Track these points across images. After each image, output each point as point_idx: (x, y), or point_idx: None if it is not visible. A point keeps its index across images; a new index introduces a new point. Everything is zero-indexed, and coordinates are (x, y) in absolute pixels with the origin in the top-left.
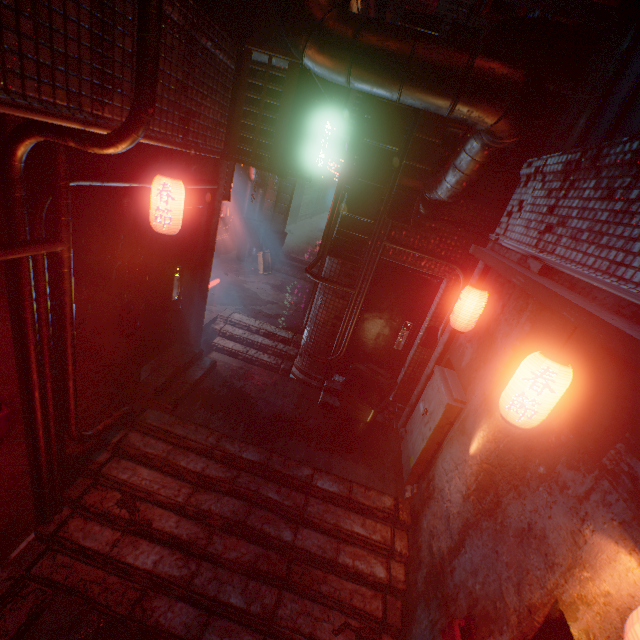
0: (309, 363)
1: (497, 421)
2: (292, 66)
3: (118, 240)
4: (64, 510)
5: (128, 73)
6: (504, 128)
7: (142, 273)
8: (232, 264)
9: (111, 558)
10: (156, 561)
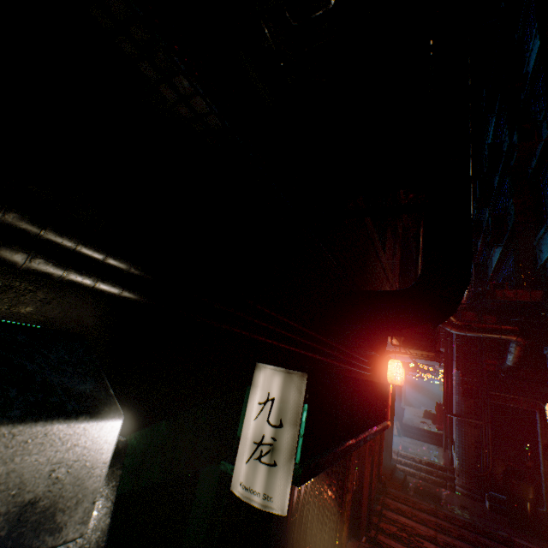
0: (467, 479)
1: None
2: None
3: None
4: (371, 530)
5: None
6: (519, 339)
7: None
8: None
9: None
10: None
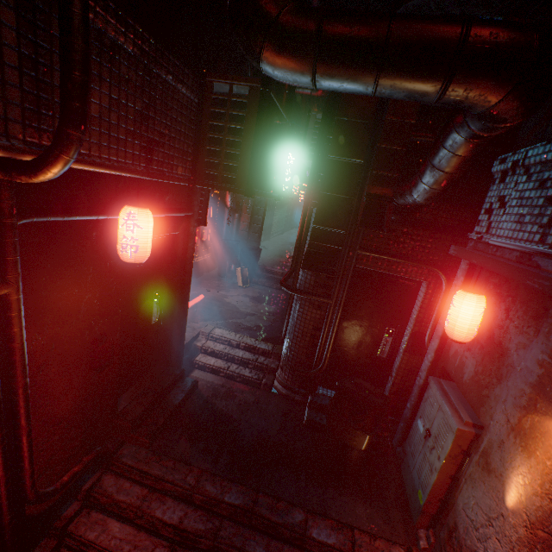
0: (291, 376)
1: (543, 466)
2: (252, 90)
3: (86, 273)
4: None
5: None
6: (512, 105)
7: (114, 303)
8: (214, 280)
9: None
10: None
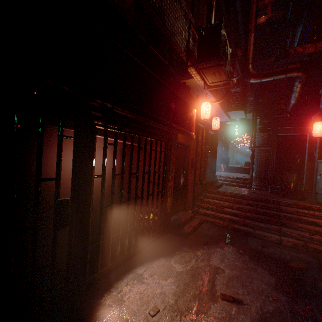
0: (259, 181)
1: None
2: (241, 89)
3: (205, 133)
4: (196, 208)
5: (217, 94)
6: (300, 74)
7: (208, 143)
8: None
9: (215, 215)
10: (229, 217)
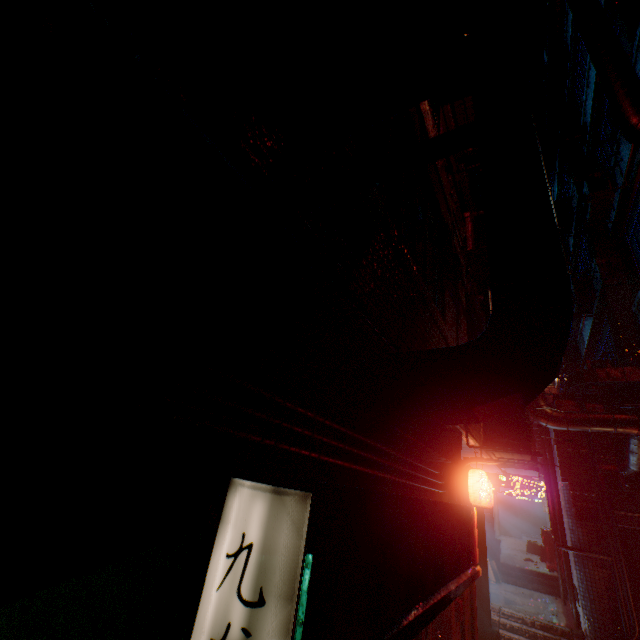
0: None
1: None
2: None
3: None
4: None
5: None
6: None
7: None
8: None
9: None
10: None
